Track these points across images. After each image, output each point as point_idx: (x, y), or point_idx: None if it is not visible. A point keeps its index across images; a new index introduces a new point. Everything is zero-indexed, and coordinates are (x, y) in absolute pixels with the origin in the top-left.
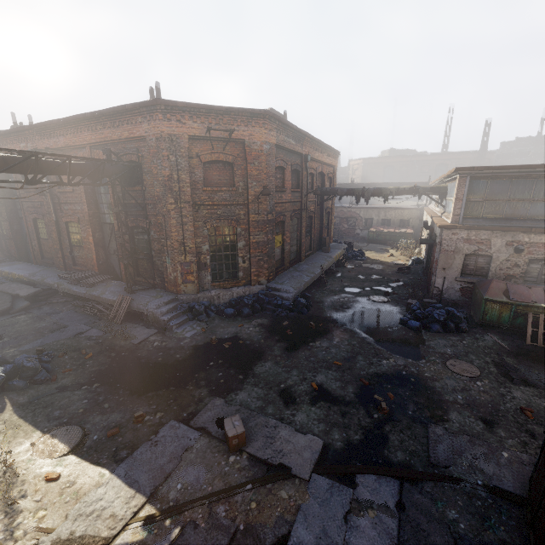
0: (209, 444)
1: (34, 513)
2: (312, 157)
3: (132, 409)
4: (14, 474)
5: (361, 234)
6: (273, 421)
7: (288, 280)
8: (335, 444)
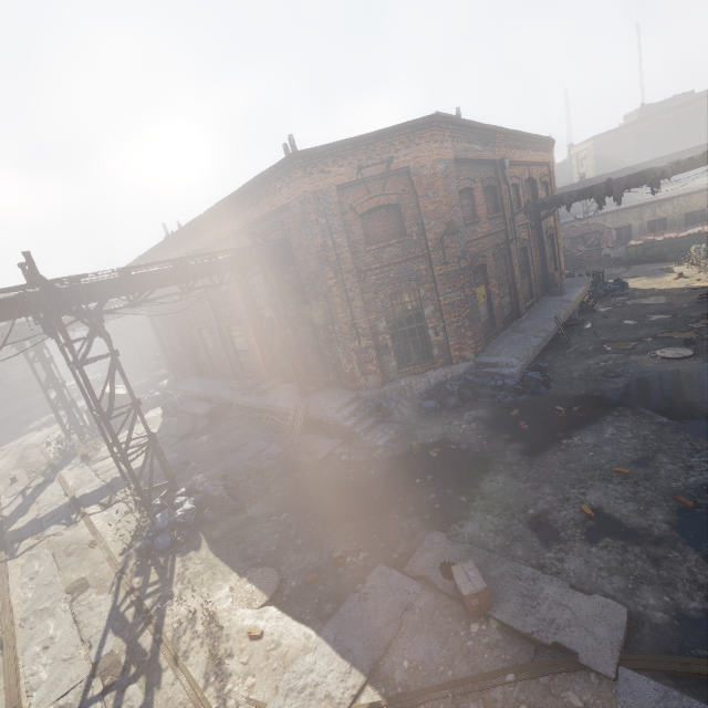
0: (436, 603)
1: (243, 678)
2: (512, 159)
3: (329, 546)
4: (218, 627)
5: (613, 255)
6: (528, 570)
7: (506, 348)
8: (650, 614)
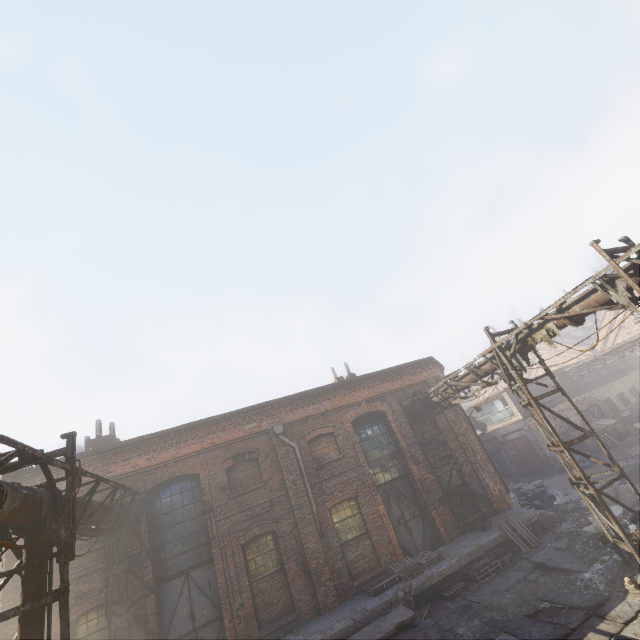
0: None
1: None
2: None
3: None
4: None
5: None
6: None
7: None
8: None
